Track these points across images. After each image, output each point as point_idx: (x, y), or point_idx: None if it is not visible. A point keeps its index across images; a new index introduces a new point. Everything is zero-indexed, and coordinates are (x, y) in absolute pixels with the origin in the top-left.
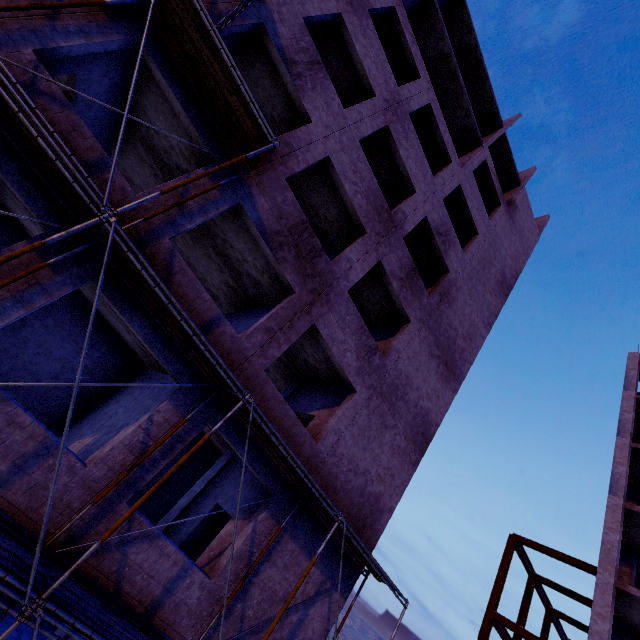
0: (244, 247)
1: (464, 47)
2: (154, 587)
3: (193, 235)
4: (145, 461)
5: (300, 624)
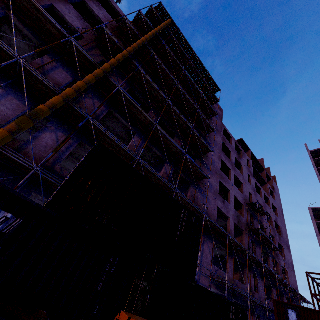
0: None
1: (252, 158)
2: None
3: None
4: None
5: None
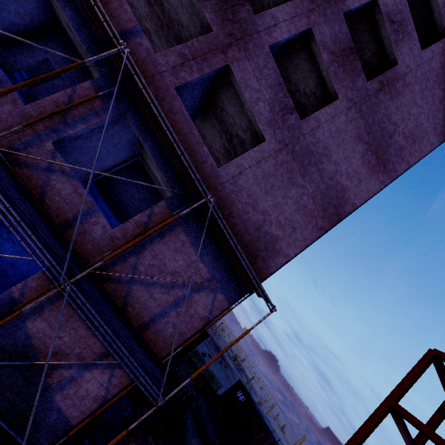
0: (187, 17)
1: None
2: (68, 211)
3: (165, 36)
4: (68, 119)
5: (184, 300)
